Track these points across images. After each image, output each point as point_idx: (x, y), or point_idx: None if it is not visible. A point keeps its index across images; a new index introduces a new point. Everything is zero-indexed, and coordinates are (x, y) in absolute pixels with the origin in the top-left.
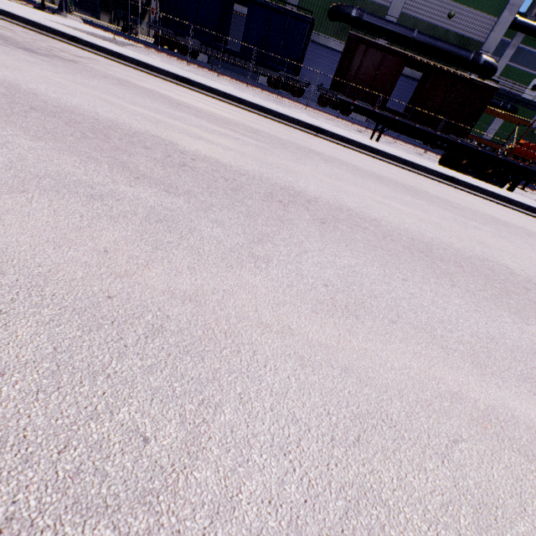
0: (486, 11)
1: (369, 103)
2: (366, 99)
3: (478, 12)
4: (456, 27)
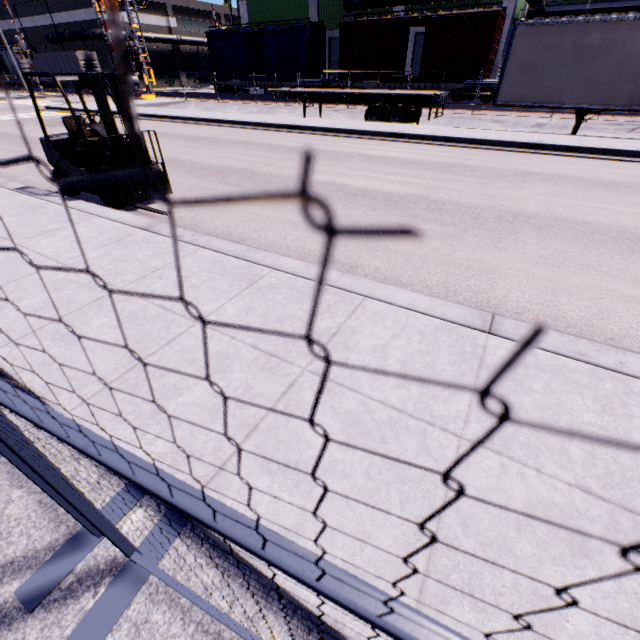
0: None
1: (376, 79)
2: (372, 76)
3: None
4: None
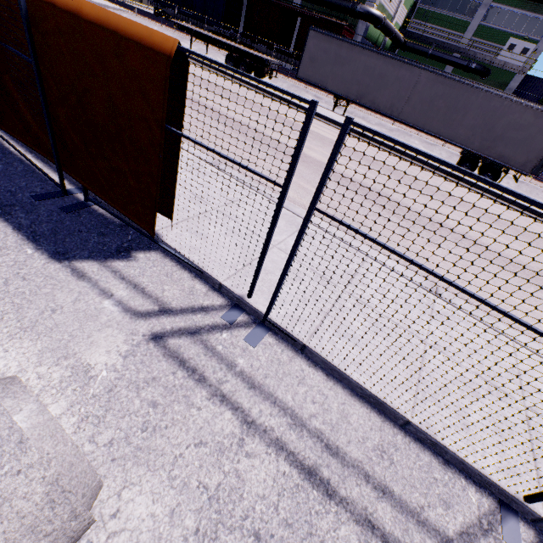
0: None
1: (266, 45)
2: (263, 42)
3: None
4: None
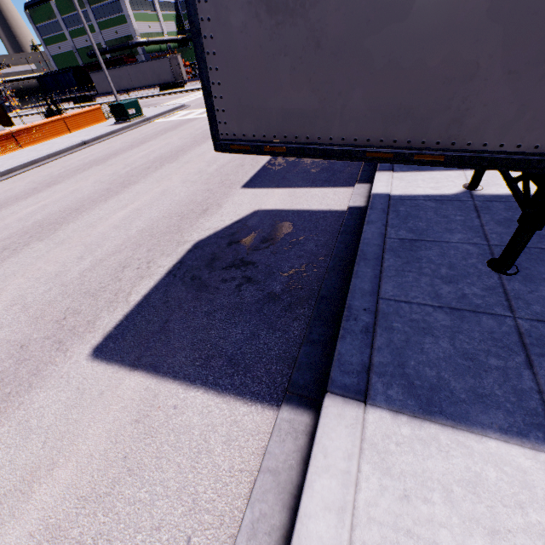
0: (124, 23)
1: None
2: None
3: (122, 25)
4: (122, 35)
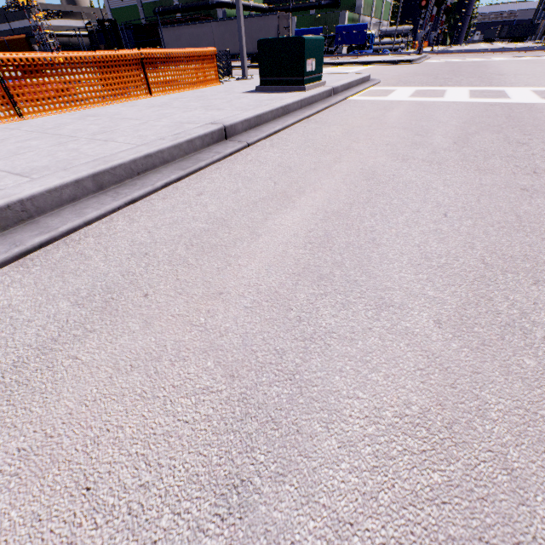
0: None
1: None
2: None
3: None
4: None
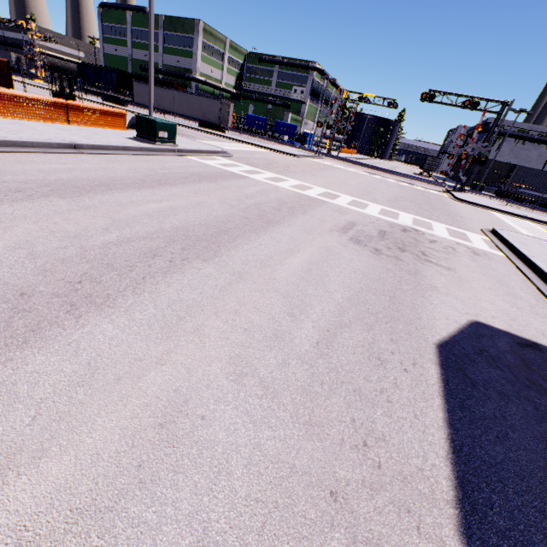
0: (189, 57)
1: None
2: None
3: (187, 59)
4: (182, 65)
